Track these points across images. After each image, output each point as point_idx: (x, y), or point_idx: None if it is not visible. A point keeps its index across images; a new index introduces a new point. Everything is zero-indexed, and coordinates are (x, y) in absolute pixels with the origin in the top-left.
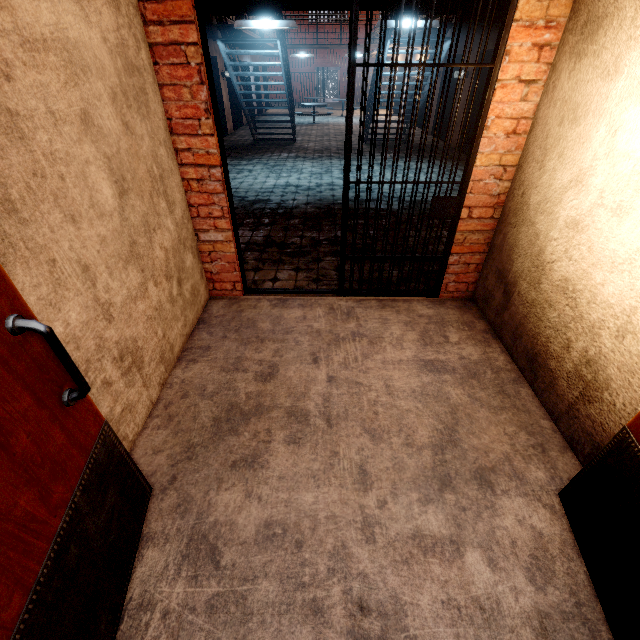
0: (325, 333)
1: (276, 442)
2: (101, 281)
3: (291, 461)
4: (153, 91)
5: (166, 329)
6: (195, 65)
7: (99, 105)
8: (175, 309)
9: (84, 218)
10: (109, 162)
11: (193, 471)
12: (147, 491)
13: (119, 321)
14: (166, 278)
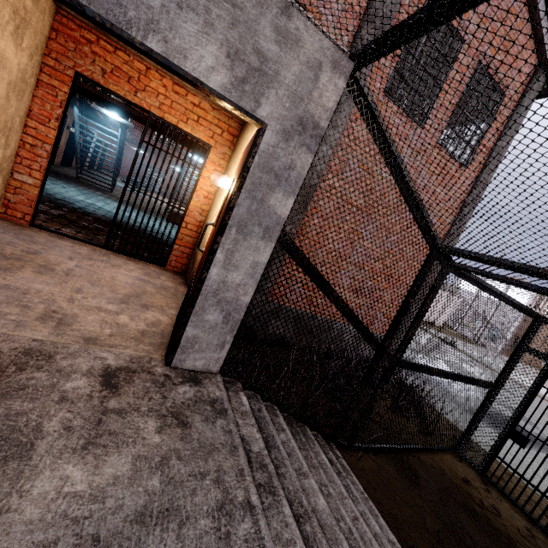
0: (84, 254)
1: (26, 269)
2: None
3: (34, 276)
4: (29, 95)
5: None
6: (61, 99)
7: (2, 81)
8: None
9: None
10: None
11: None
12: None
13: None
14: None
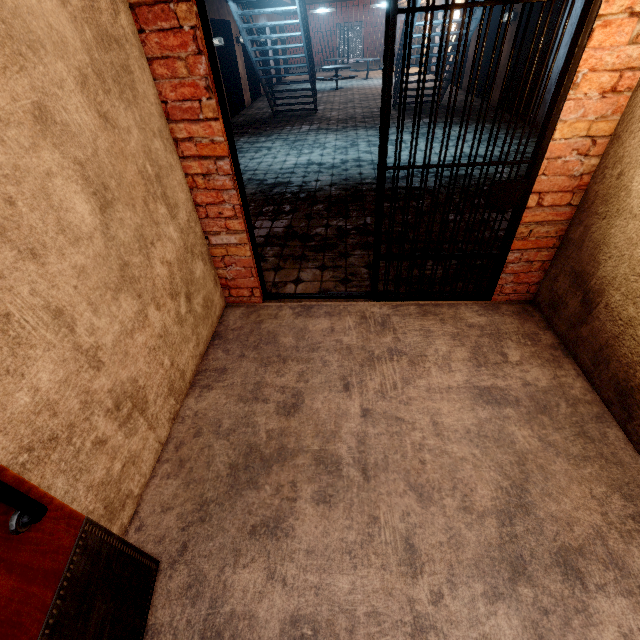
0: (357, 350)
1: (302, 500)
2: (82, 323)
3: (321, 528)
4: (140, 68)
5: (174, 355)
6: (189, 29)
7: (61, 94)
8: (184, 329)
9: (50, 249)
10: (82, 169)
11: (206, 538)
12: (152, 569)
13: (111, 364)
14: (171, 297)
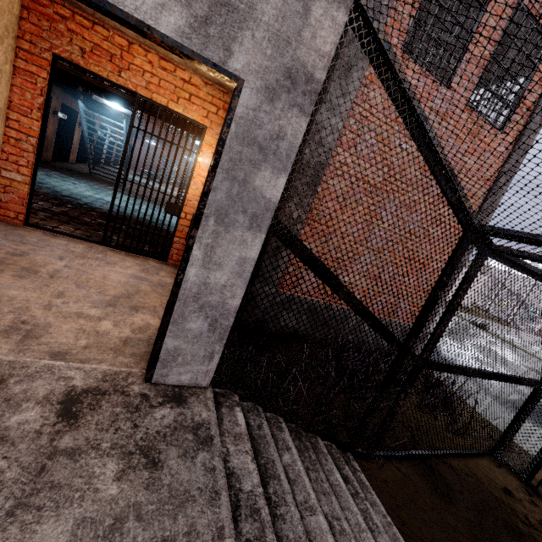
0: (77, 253)
1: (5, 274)
2: None
3: (12, 281)
4: (6, 84)
5: None
6: (40, 86)
7: None
8: None
9: None
10: None
11: None
12: None
13: None
14: None
